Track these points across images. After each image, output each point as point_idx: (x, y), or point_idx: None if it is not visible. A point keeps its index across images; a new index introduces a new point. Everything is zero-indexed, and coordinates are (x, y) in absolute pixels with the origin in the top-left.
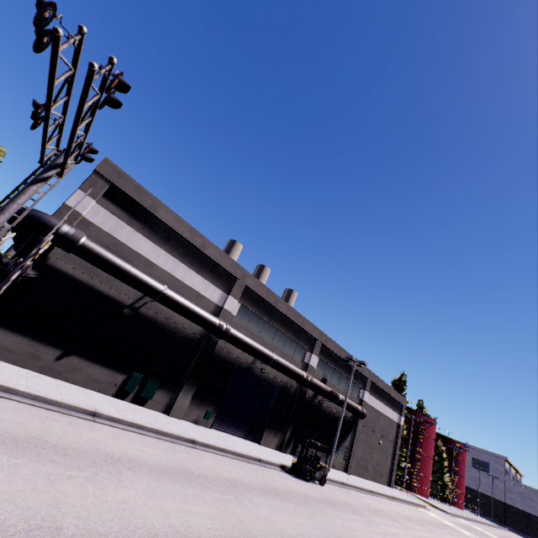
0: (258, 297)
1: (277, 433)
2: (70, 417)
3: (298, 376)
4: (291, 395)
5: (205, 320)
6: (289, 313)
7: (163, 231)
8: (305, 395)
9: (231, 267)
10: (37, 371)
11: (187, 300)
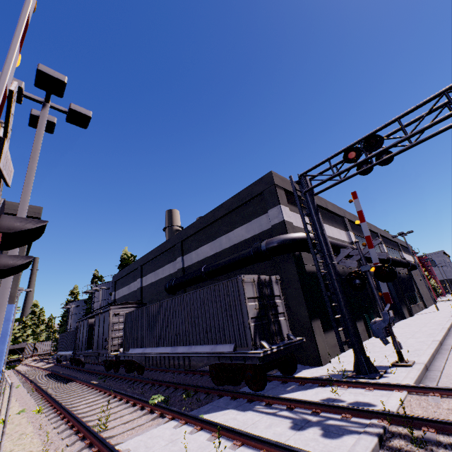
0: (351, 223)
1: (404, 306)
2: None
3: (398, 261)
4: None
5: None
6: None
7: None
8: None
9: (338, 211)
10: (347, 349)
11: None
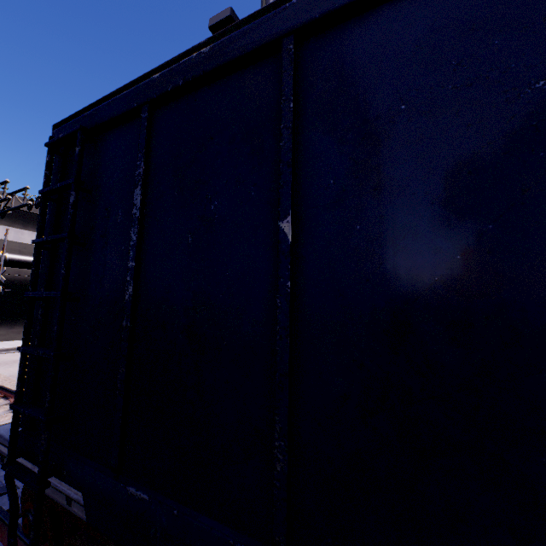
0: None
1: None
2: None
3: None
4: None
5: None
6: None
7: None
8: None
9: None
10: None
11: None
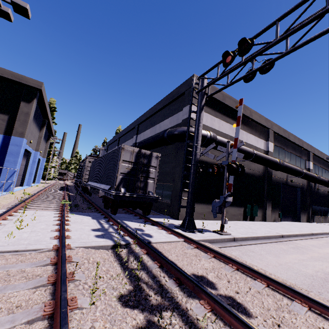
0: (278, 136)
1: (305, 213)
2: (285, 243)
3: (314, 178)
4: (305, 190)
5: (273, 162)
6: (295, 141)
7: (230, 113)
8: (312, 187)
9: (265, 123)
10: (213, 220)
11: (262, 154)
